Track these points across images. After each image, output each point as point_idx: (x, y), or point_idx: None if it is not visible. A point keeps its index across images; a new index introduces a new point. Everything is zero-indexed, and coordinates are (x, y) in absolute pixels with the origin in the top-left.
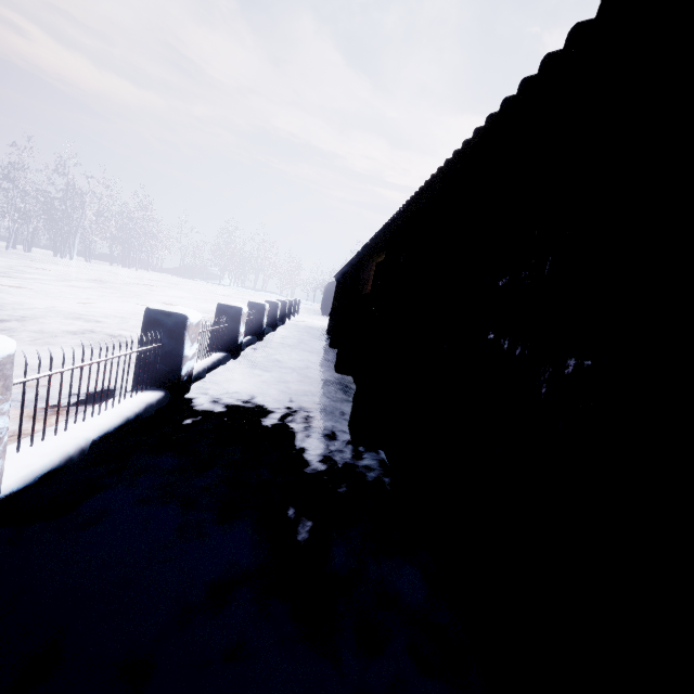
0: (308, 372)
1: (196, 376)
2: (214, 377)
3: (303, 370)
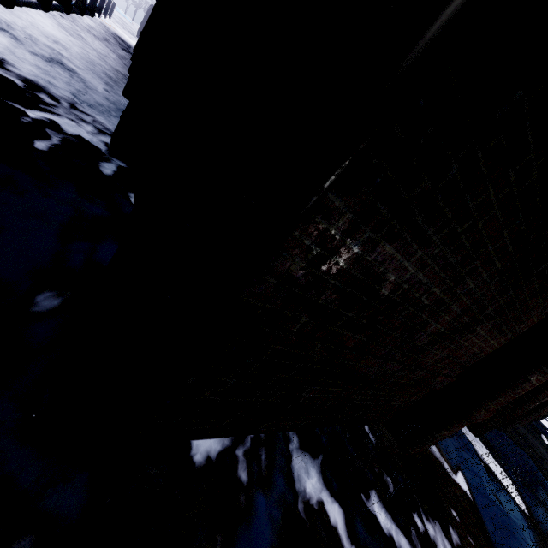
0: (106, 59)
1: (17, 2)
2: (29, 13)
3: (102, 55)
